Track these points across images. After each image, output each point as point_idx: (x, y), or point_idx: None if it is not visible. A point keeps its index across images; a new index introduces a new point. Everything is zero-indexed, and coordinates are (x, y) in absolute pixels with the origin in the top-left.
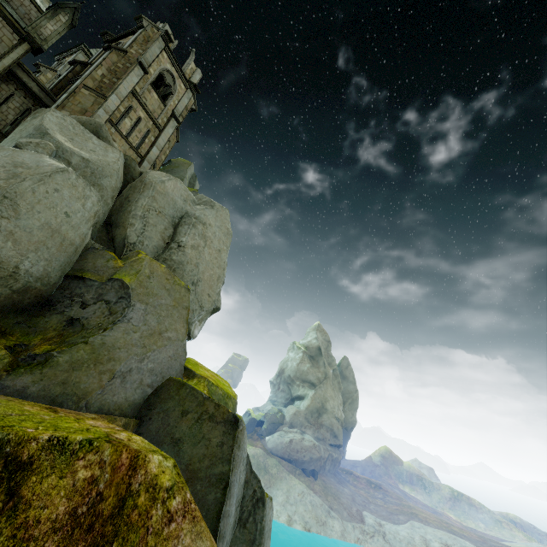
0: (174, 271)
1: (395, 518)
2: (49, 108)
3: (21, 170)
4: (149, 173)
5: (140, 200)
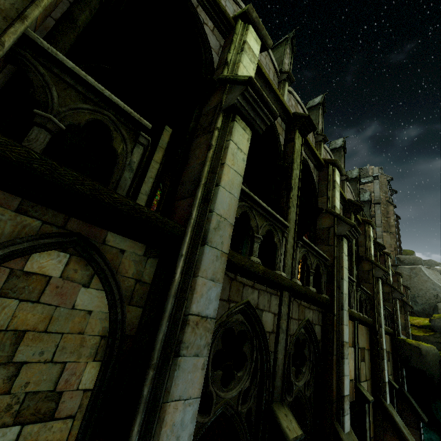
0: None
1: None
2: (418, 267)
3: None
4: None
5: None
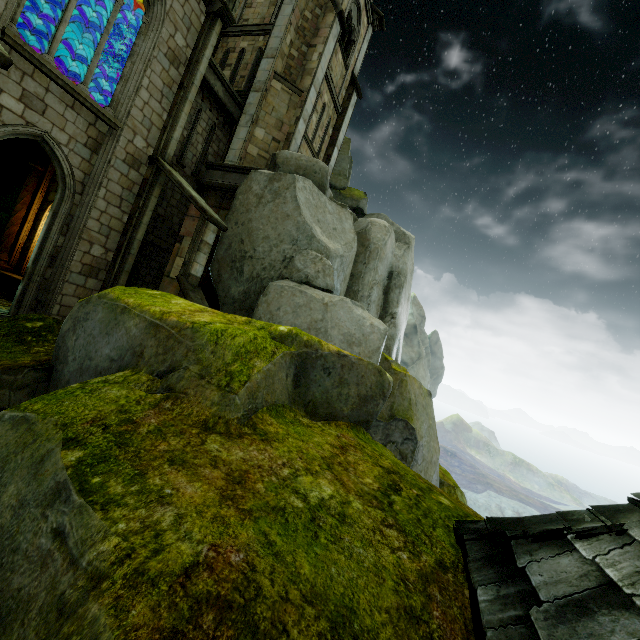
0: (391, 352)
1: (474, 487)
2: (290, 175)
3: (357, 350)
4: (372, 233)
5: (366, 275)
